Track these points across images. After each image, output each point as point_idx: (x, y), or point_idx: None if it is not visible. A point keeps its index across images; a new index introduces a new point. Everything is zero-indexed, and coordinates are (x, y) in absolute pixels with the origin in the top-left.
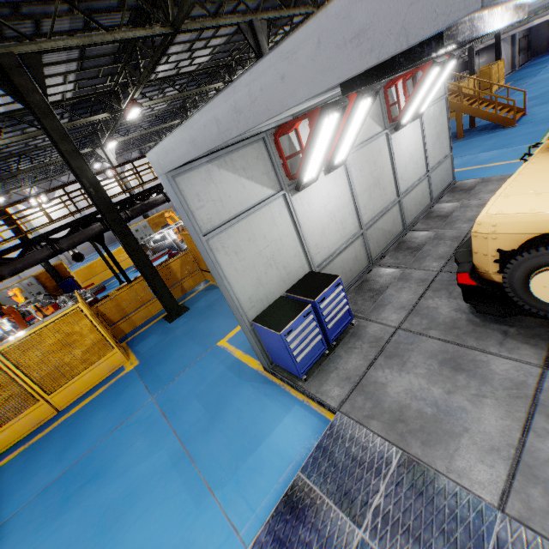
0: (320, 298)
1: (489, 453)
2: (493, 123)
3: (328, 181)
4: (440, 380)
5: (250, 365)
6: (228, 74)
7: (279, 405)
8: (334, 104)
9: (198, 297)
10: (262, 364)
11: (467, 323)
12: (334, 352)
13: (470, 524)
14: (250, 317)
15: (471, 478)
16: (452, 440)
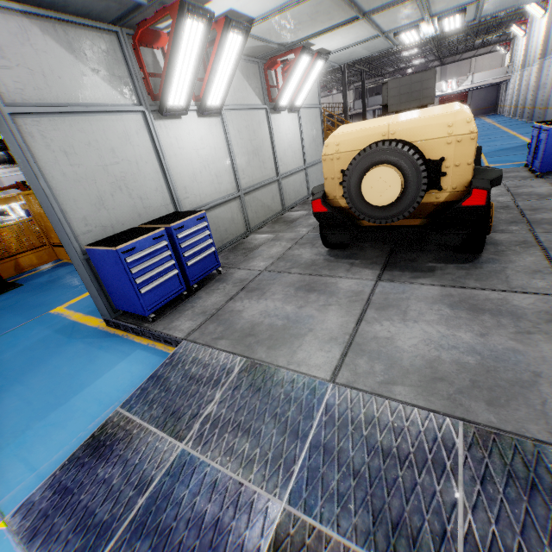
0: (178, 225)
1: (328, 342)
2: None
3: (202, 125)
4: (294, 300)
5: (88, 324)
6: None
7: (115, 353)
8: (196, 5)
9: (41, 274)
10: (102, 315)
11: (323, 261)
12: (194, 295)
13: (303, 402)
14: (85, 244)
15: (309, 364)
16: (297, 340)
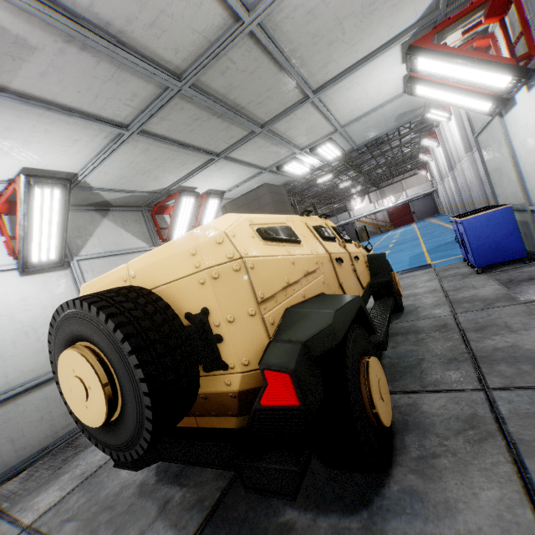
0: None
1: None
2: None
3: (30, 284)
4: None
5: None
6: None
7: None
8: None
9: None
10: None
11: (133, 492)
12: None
13: None
14: None
15: None
16: None
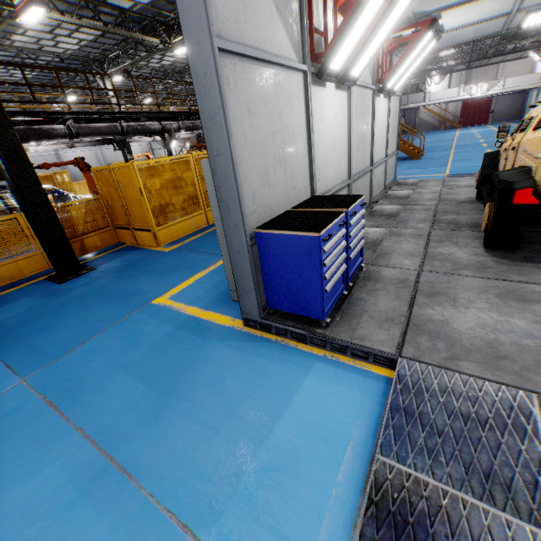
0: (351, 210)
1: None
2: (401, 157)
3: (336, 99)
4: (513, 311)
5: (217, 322)
6: (167, 35)
7: (286, 365)
8: None
9: (109, 257)
10: (244, 313)
11: (496, 264)
12: (351, 295)
13: None
14: (250, 227)
15: None
16: None
